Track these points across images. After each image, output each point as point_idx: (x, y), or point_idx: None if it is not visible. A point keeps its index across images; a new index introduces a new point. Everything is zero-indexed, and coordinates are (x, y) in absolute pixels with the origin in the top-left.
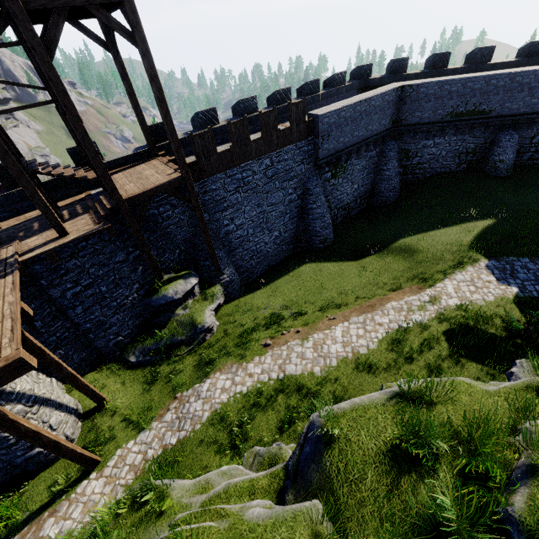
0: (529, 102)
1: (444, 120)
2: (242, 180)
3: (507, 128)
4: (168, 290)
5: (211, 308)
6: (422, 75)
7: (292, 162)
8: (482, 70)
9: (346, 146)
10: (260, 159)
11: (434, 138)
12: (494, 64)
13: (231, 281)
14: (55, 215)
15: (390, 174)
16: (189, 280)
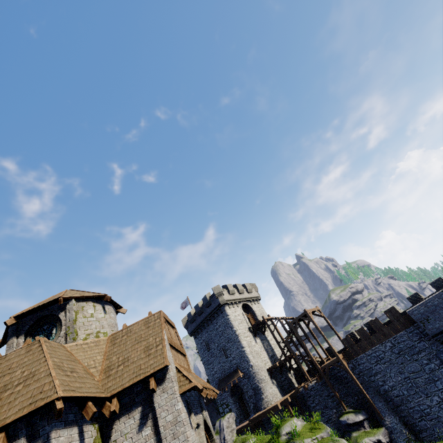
0: None
1: None
2: (377, 356)
3: None
4: (344, 416)
5: (370, 439)
6: None
7: (410, 341)
8: None
9: None
10: (383, 343)
11: None
12: None
13: (393, 428)
14: (306, 373)
15: None
16: (358, 415)
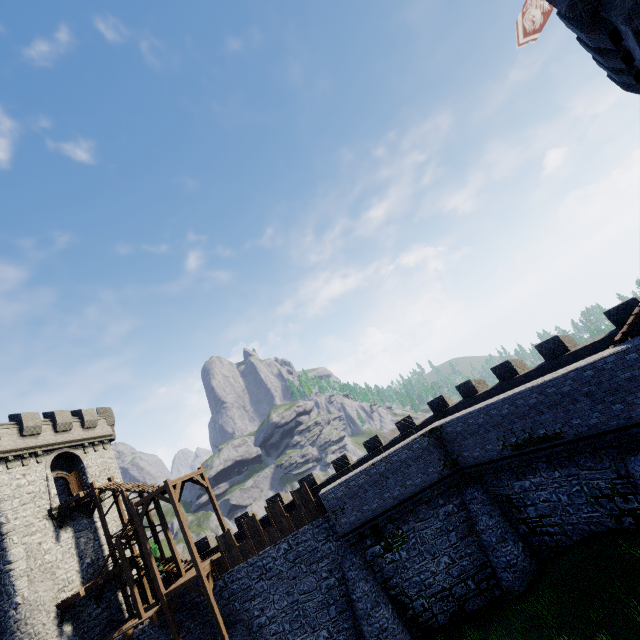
0: (609, 410)
1: (505, 454)
2: (264, 567)
3: (635, 448)
4: None
5: None
6: (493, 391)
7: (314, 541)
8: (563, 363)
9: (375, 513)
10: (277, 544)
11: (526, 476)
12: (573, 352)
13: None
14: (139, 603)
15: (488, 539)
16: None
